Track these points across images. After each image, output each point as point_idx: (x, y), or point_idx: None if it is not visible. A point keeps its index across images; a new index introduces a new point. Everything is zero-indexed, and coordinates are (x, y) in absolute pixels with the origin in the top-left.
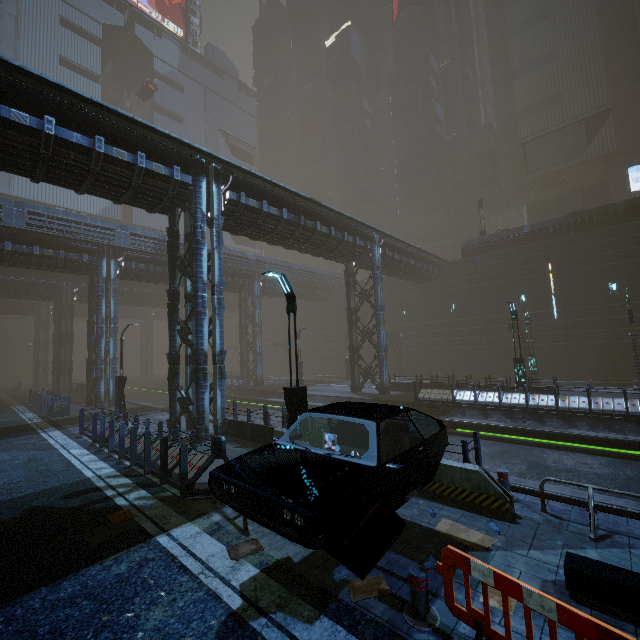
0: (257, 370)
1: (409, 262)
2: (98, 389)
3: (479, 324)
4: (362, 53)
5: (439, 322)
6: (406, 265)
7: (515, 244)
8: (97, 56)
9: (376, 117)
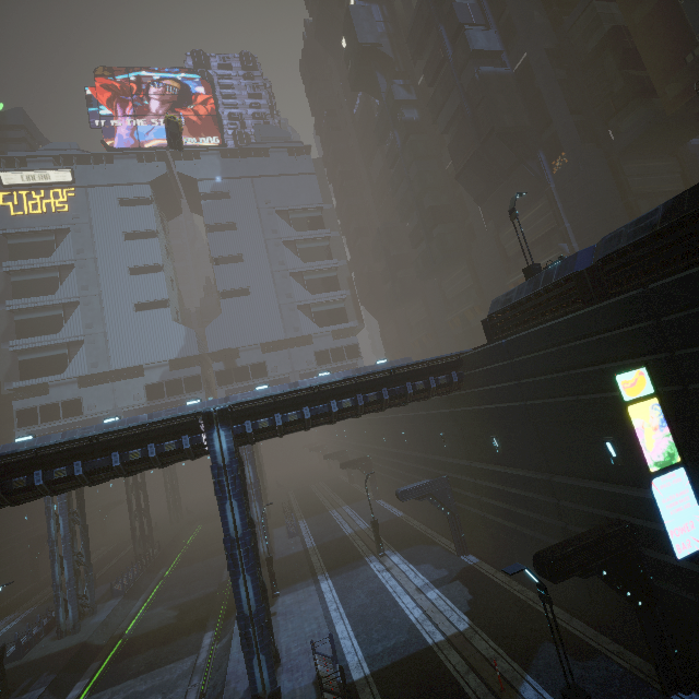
0: (259, 546)
1: (331, 410)
2: (58, 617)
3: (542, 492)
4: (381, 25)
5: (484, 469)
6: (331, 414)
7: (567, 304)
8: (151, 214)
9: (423, 96)
